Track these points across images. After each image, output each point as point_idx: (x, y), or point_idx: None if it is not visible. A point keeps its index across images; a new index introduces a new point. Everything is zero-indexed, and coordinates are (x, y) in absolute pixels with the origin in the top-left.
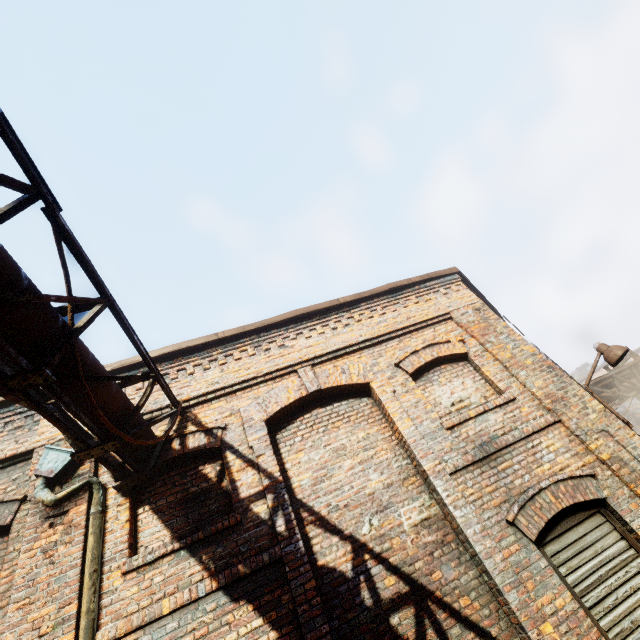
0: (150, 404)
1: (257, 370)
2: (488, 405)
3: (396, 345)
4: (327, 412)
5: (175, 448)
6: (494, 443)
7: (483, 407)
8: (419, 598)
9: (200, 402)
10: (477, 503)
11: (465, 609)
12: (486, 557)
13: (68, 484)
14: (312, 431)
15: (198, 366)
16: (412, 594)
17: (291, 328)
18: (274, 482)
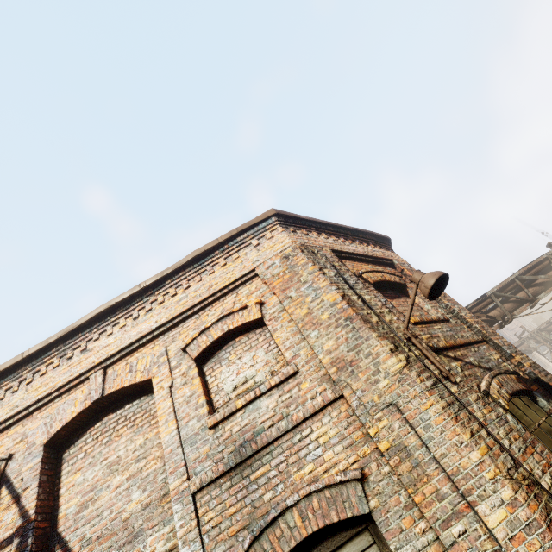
0: None
1: (53, 385)
2: (261, 388)
3: (192, 324)
4: (116, 417)
5: None
6: (253, 442)
7: (254, 392)
8: None
9: None
10: (212, 533)
11: None
12: None
13: None
14: (96, 444)
15: (10, 389)
16: None
17: (96, 328)
18: (26, 522)
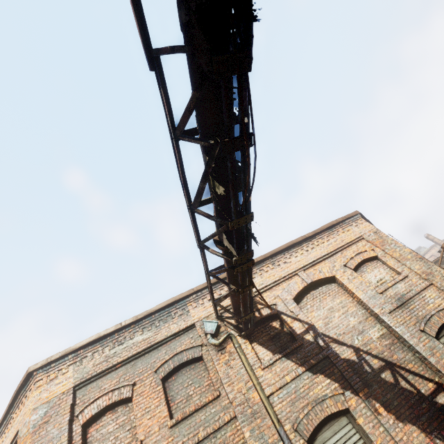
0: None
1: (279, 275)
2: (396, 280)
3: (340, 255)
4: (317, 292)
5: (257, 316)
6: (404, 297)
7: (394, 281)
8: (390, 366)
9: (258, 294)
10: (404, 324)
11: (411, 368)
12: (416, 345)
13: (219, 336)
14: (314, 302)
15: None
16: (387, 365)
17: (286, 253)
18: (310, 325)
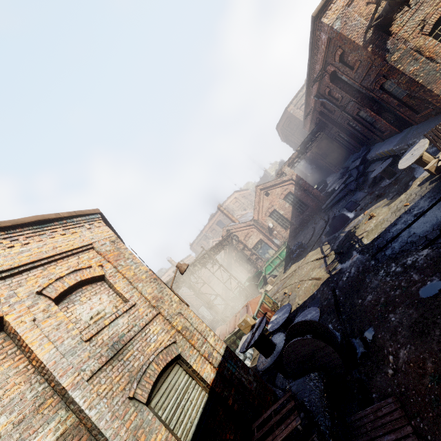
0: None
1: None
2: (119, 312)
3: (40, 273)
4: None
5: None
6: (122, 341)
7: (115, 315)
8: None
9: None
10: (109, 395)
11: None
12: (114, 437)
13: None
14: None
15: None
16: None
17: None
18: None
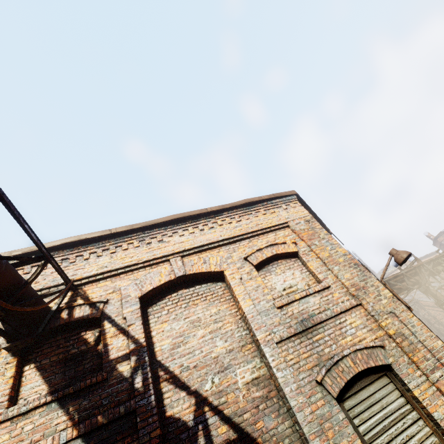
0: (49, 281)
1: (138, 258)
2: (309, 291)
3: (246, 244)
4: (190, 292)
5: (63, 317)
6: (311, 320)
7: (306, 292)
8: None
9: (90, 281)
10: (295, 366)
11: None
12: (298, 410)
13: None
14: (176, 306)
15: (93, 253)
16: (239, 441)
17: (169, 228)
18: (139, 346)
